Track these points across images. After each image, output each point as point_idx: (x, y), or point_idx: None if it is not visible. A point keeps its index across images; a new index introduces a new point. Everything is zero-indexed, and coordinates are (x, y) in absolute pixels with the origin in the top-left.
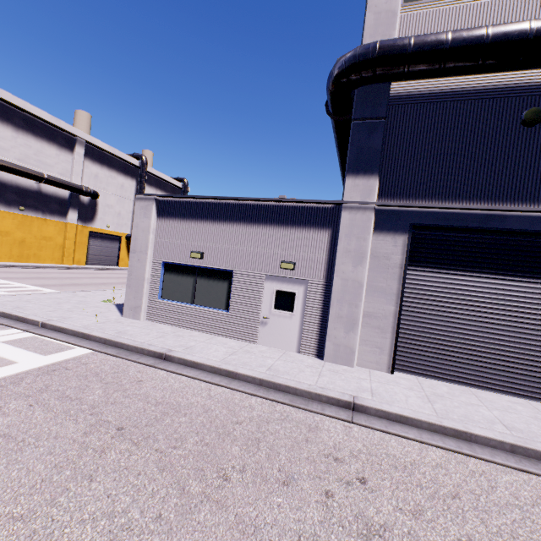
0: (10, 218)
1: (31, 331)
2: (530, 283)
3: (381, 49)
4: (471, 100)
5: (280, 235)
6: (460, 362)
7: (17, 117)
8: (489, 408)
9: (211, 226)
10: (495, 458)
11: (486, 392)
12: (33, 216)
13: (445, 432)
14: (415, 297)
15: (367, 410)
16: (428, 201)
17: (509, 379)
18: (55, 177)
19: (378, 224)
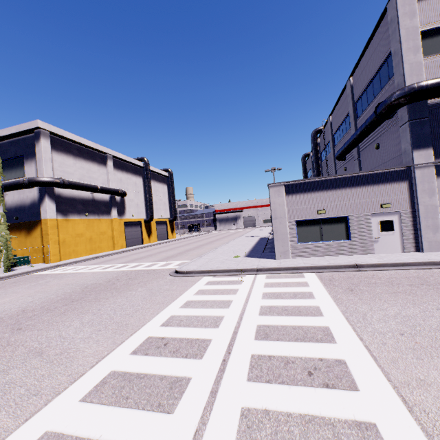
0: (81, 223)
1: (260, 273)
2: None
3: (431, 85)
4: None
5: (375, 190)
6: None
7: (73, 148)
8: None
9: (326, 193)
10: None
11: None
12: (93, 219)
13: None
14: None
15: None
16: None
17: None
18: (103, 187)
19: (436, 173)
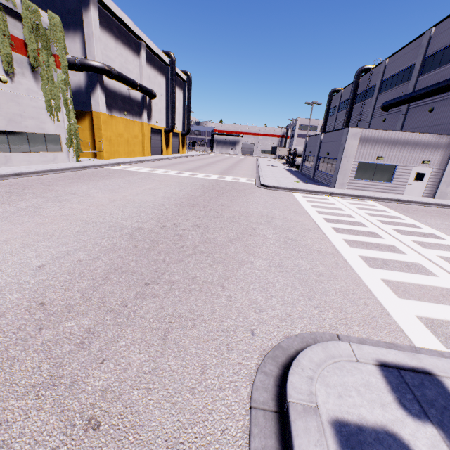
0: (121, 122)
1: (334, 196)
2: None
3: None
4: None
5: (424, 149)
6: None
7: (114, 26)
8: None
9: (389, 144)
10: None
11: None
12: (129, 119)
13: None
14: None
15: None
16: None
17: None
18: (141, 84)
19: None
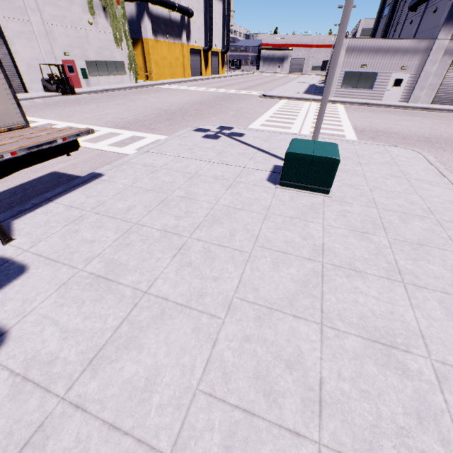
0: (165, 46)
1: (314, 102)
2: None
3: None
4: None
5: (404, 55)
6: None
7: None
8: None
9: (372, 53)
10: None
11: None
12: (171, 42)
13: (449, 111)
14: (448, 76)
15: (429, 109)
16: None
17: None
18: (179, 4)
19: (446, 48)
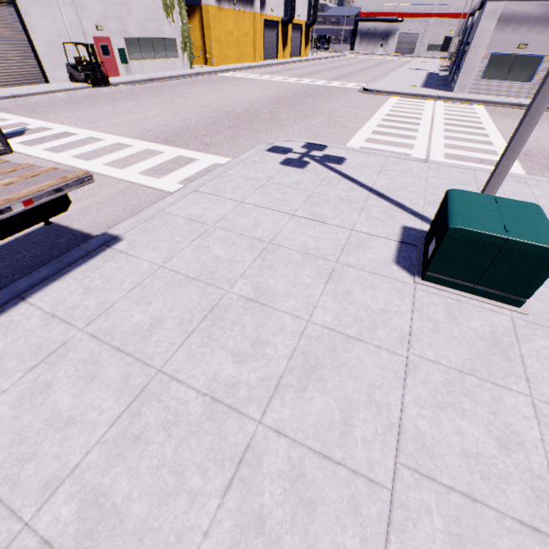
0: (230, 16)
1: (439, 101)
2: None
3: None
4: None
5: None
6: None
7: None
8: None
9: (540, 24)
10: None
11: None
12: (239, 10)
13: None
14: None
15: None
16: None
17: None
18: None
19: None
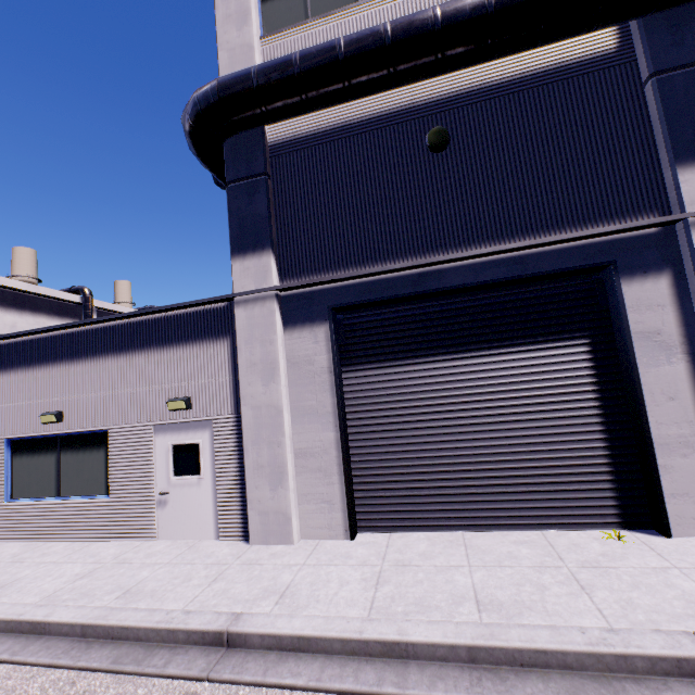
0: None
1: None
2: (501, 355)
3: (221, 85)
4: (364, 132)
5: (164, 361)
6: (444, 494)
7: None
8: (473, 568)
9: (69, 369)
10: (435, 689)
11: (487, 534)
12: None
13: (368, 651)
14: (363, 410)
15: (248, 640)
16: (345, 271)
17: (513, 505)
18: None
19: (288, 316)
